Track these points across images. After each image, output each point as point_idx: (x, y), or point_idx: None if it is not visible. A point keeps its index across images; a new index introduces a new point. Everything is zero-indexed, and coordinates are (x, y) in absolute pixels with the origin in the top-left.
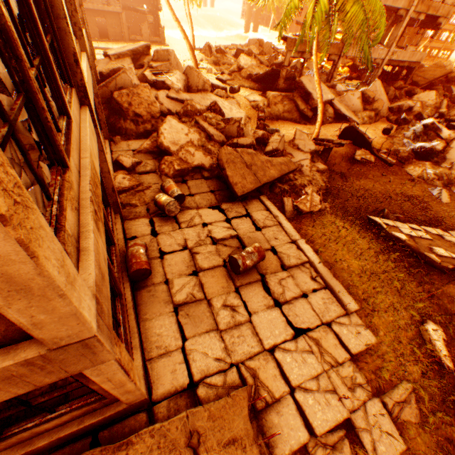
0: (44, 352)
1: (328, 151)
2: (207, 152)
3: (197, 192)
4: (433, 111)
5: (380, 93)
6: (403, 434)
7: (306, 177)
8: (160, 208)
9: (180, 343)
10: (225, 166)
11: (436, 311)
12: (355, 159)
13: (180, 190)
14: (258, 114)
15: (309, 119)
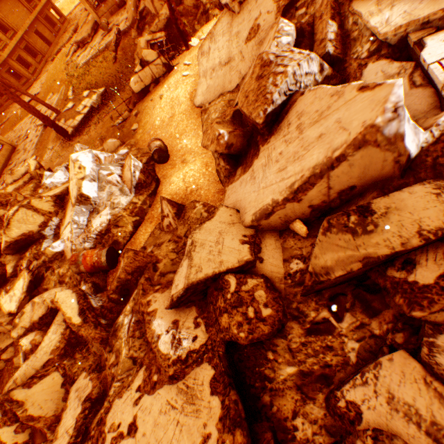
0: None
1: None
2: None
3: None
4: (112, 360)
5: (290, 160)
6: None
7: None
8: None
9: None
10: None
11: None
12: None
13: None
14: None
15: None
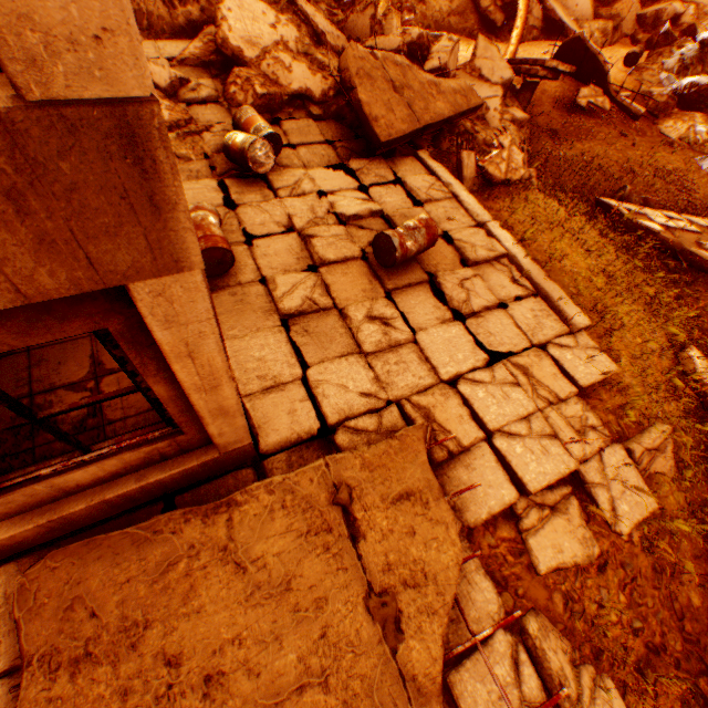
0: (4, 104)
1: (532, 87)
2: (316, 68)
3: (301, 142)
4: None
5: None
6: (651, 492)
7: (494, 131)
8: (236, 159)
9: (299, 371)
10: (354, 83)
11: (699, 337)
12: (576, 105)
13: (271, 128)
14: (402, 17)
15: (497, 30)
